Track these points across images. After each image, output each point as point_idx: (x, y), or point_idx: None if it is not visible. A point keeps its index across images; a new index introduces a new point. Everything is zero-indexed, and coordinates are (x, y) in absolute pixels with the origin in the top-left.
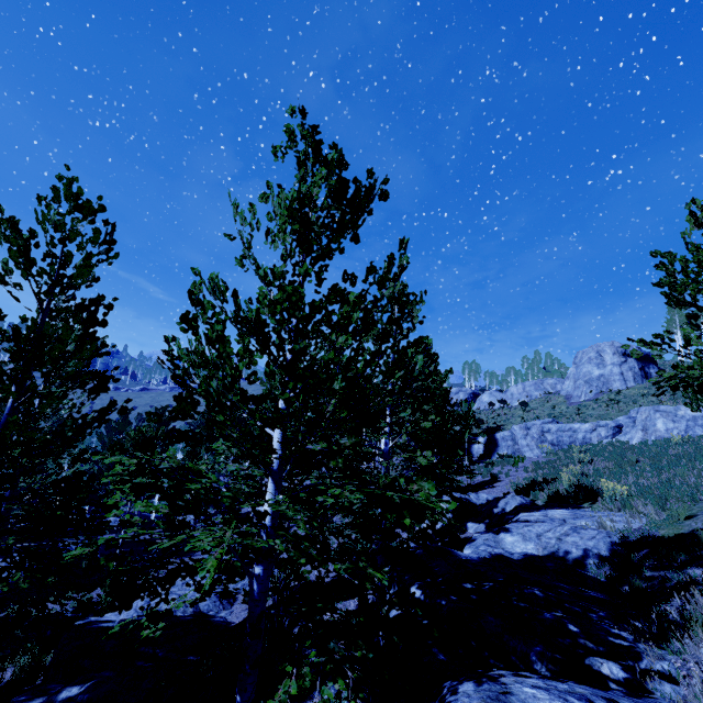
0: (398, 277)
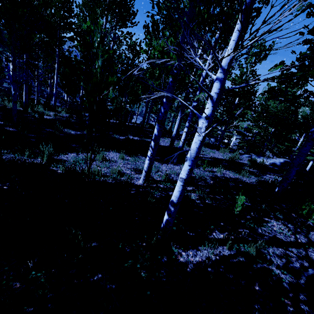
0: None
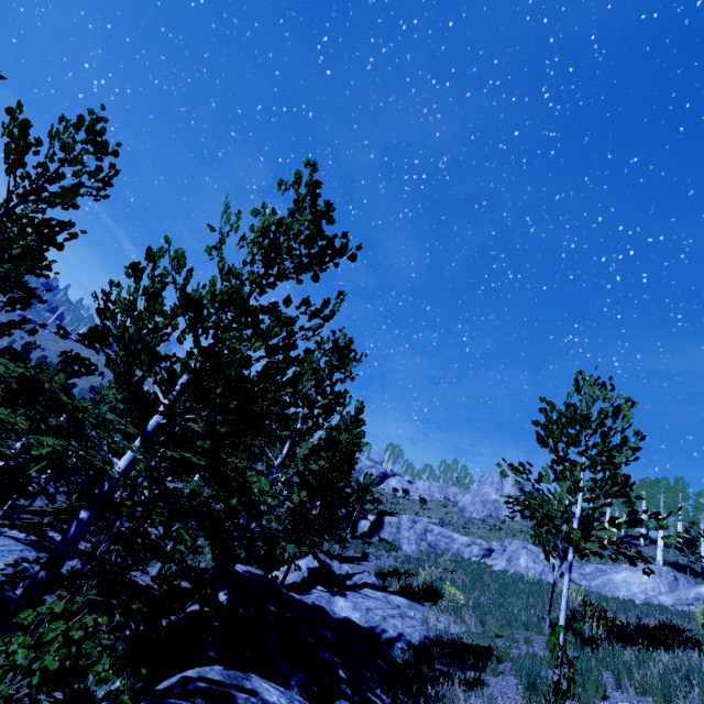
0: (328, 319)
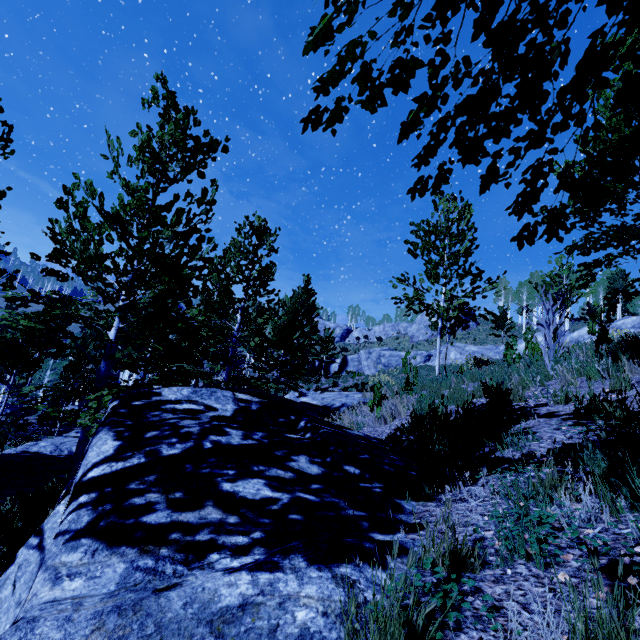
0: (212, 203)
